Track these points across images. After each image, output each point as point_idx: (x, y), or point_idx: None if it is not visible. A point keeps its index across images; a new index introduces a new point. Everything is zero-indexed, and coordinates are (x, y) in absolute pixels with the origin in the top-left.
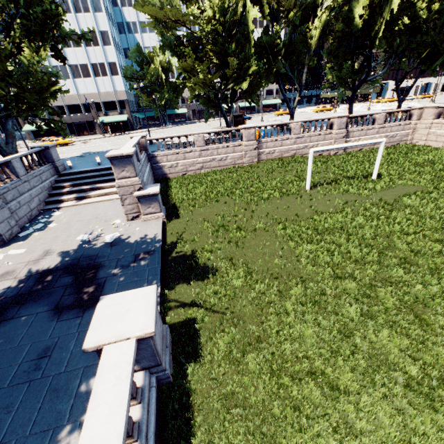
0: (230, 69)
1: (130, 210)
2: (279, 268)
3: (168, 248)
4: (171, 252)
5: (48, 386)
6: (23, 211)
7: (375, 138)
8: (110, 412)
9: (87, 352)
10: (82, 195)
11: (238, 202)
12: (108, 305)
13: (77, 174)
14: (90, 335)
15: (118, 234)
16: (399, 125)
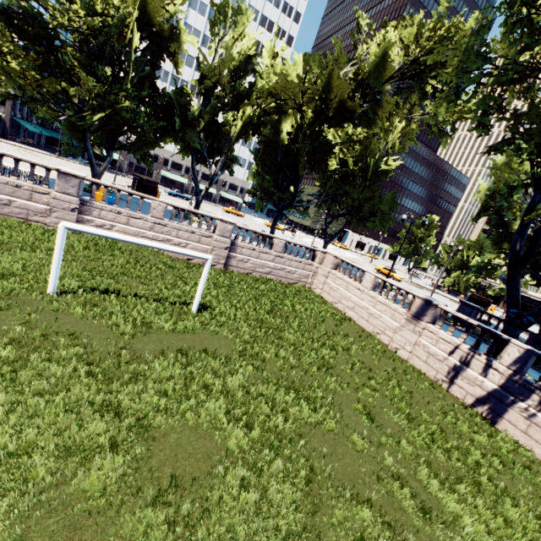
0: (86, 89)
1: None
2: None
3: None
4: None
5: None
6: None
7: (270, 266)
8: None
9: None
10: None
11: None
12: None
13: None
14: None
15: None
16: (300, 262)
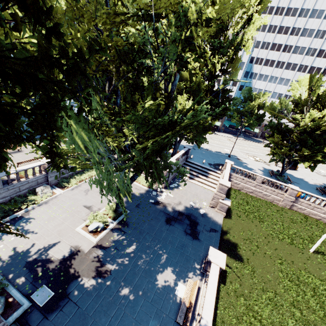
0: (302, 152)
1: (213, 203)
2: (267, 279)
3: (222, 232)
4: (223, 235)
5: (185, 256)
6: (173, 175)
7: None
8: (214, 279)
9: (207, 260)
10: (192, 177)
11: (263, 230)
12: (213, 251)
13: (193, 164)
14: (209, 257)
15: (205, 212)
16: None
